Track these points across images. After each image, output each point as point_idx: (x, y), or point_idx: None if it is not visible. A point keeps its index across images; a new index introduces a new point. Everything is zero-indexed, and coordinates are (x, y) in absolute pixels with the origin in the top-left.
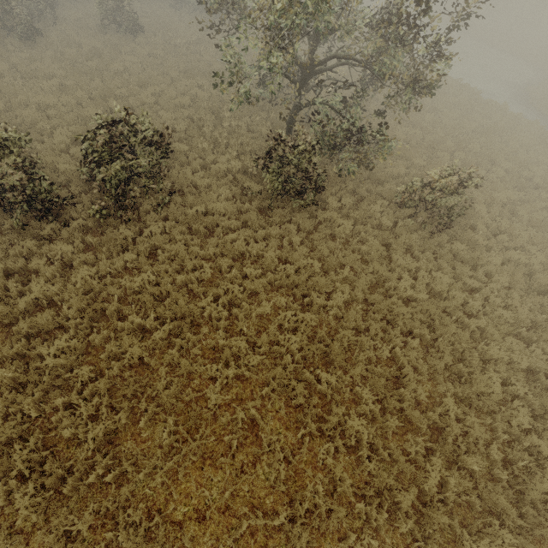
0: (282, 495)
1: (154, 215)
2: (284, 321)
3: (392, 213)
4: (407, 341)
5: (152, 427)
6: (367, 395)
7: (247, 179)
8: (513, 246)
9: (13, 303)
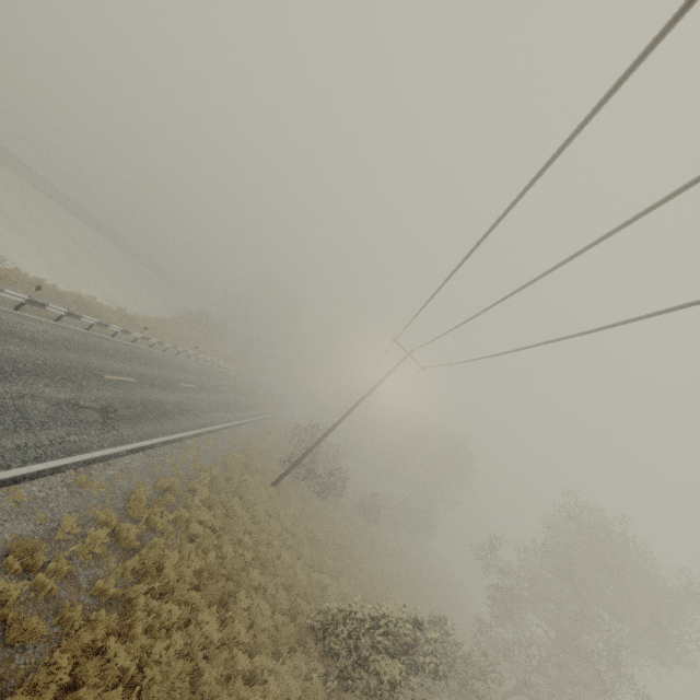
0: None
1: None
2: None
3: None
4: None
5: None
6: None
7: None
8: None
9: None
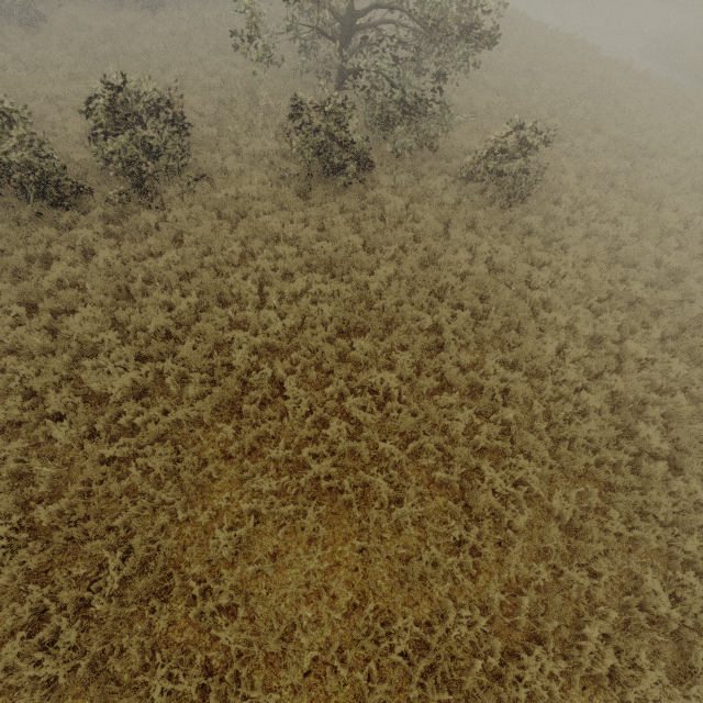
0: (308, 442)
1: (179, 201)
2: (318, 295)
3: (458, 191)
4: (457, 315)
5: (180, 388)
6: (402, 357)
7: (285, 160)
8: (604, 219)
9: (37, 282)
